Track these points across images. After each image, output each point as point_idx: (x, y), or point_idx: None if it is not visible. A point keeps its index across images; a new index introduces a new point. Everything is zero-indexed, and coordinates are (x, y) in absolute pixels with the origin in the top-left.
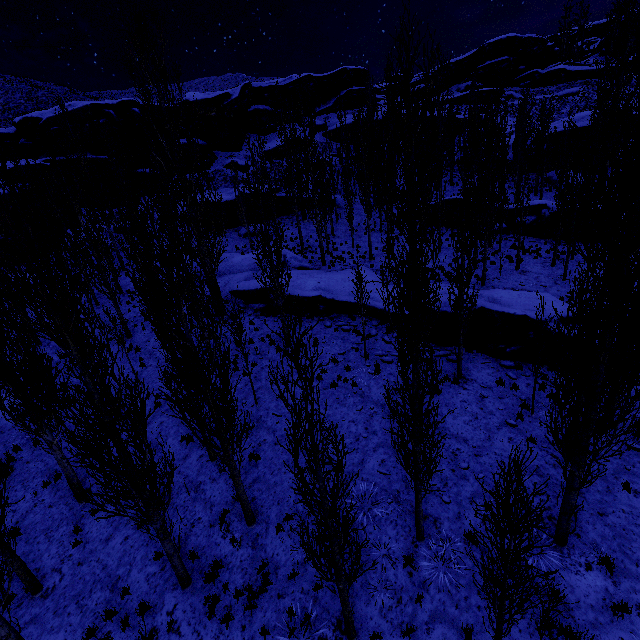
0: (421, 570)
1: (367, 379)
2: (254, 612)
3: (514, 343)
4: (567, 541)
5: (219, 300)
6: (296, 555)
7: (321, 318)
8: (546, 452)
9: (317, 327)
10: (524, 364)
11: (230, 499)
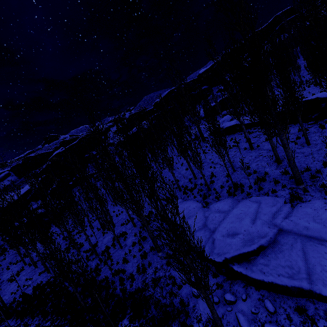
0: (231, 177)
1: (243, 144)
2: (192, 192)
3: (315, 112)
4: (280, 163)
5: (202, 136)
6: (203, 181)
7: (237, 132)
8: (300, 145)
9: (235, 135)
10: (322, 120)
11: (193, 177)
